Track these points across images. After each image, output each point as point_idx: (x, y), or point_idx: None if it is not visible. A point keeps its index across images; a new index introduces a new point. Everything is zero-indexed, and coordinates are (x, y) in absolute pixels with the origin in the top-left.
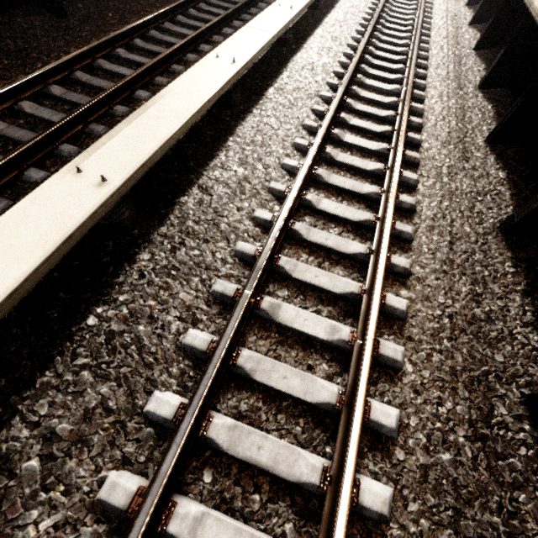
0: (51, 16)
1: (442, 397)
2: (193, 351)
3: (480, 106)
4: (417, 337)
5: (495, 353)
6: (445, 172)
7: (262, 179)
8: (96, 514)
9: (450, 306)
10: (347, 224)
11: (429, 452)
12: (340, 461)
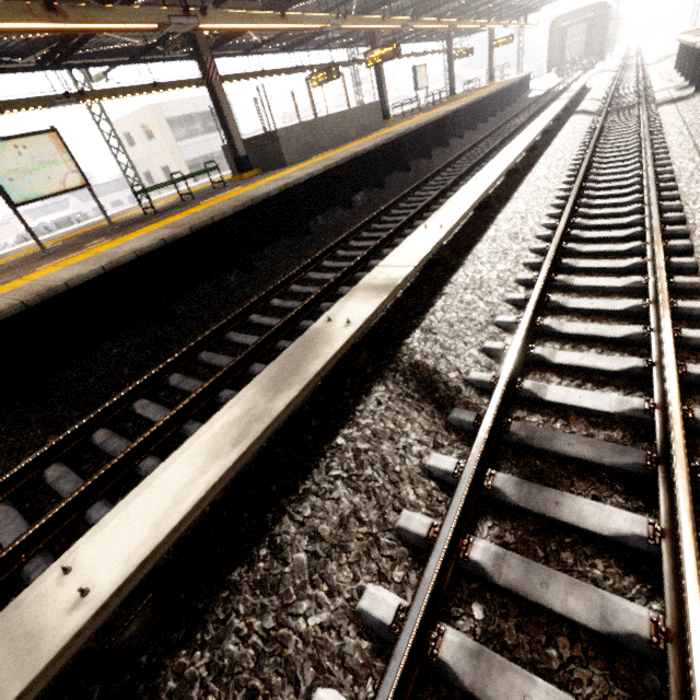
0: (345, 209)
1: None
2: (515, 302)
3: None
4: None
5: None
6: None
7: (529, 233)
8: (484, 355)
9: None
10: (616, 242)
11: None
12: (657, 323)
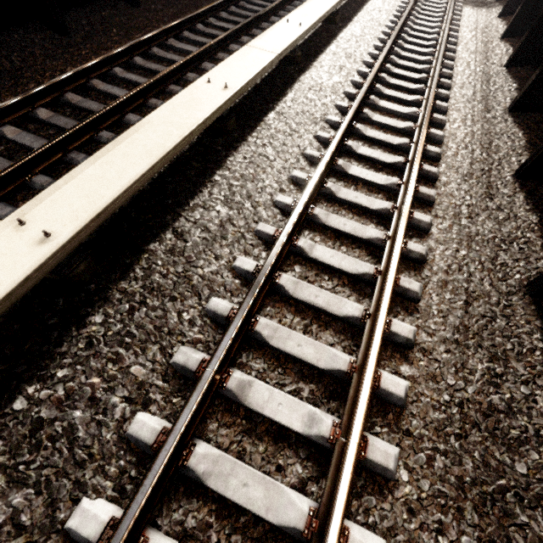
0: (52, 33)
1: (444, 521)
2: (138, 444)
3: (509, 132)
4: (417, 431)
5: (516, 460)
6: (465, 212)
7: (249, 220)
8: None
9: (461, 389)
10: (343, 276)
11: None
12: None
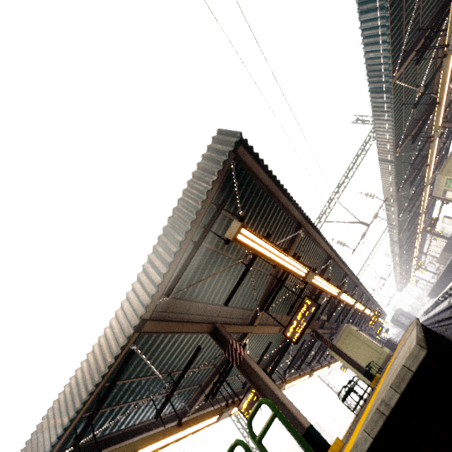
0: None
1: None
2: None
3: None
4: None
5: None
6: None
7: None
8: None
9: None
10: None
11: None
12: None
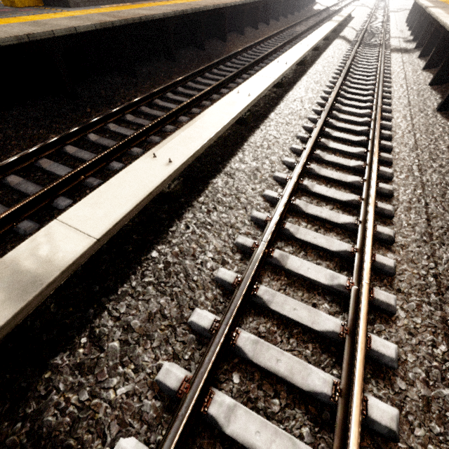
0: (127, 77)
1: (436, 340)
2: (223, 283)
3: (440, 123)
4: (406, 290)
5: None
6: (416, 169)
7: (269, 170)
8: (154, 392)
9: (433, 268)
10: (336, 203)
11: (430, 386)
12: (347, 379)
